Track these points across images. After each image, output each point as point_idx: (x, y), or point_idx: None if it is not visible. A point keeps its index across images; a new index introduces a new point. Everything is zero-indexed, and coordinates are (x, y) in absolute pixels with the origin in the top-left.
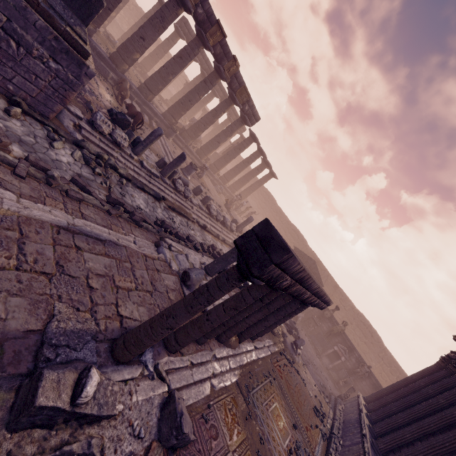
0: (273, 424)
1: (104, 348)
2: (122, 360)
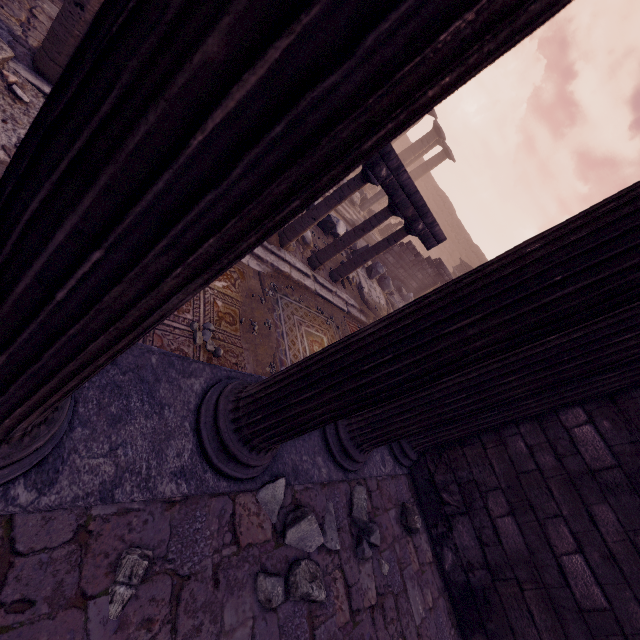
0: (303, 338)
1: (24, 52)
2: (42, 69)
